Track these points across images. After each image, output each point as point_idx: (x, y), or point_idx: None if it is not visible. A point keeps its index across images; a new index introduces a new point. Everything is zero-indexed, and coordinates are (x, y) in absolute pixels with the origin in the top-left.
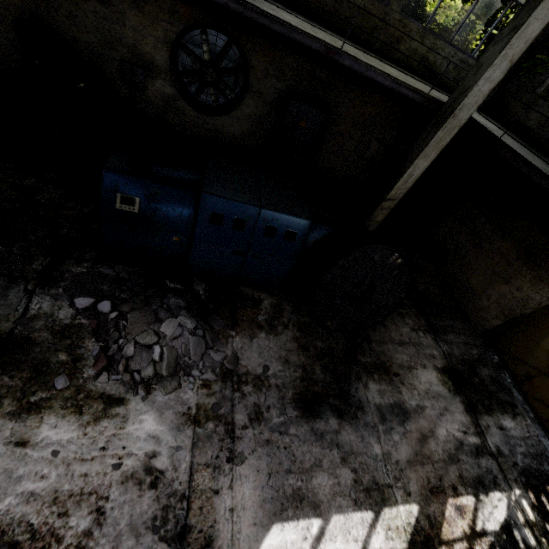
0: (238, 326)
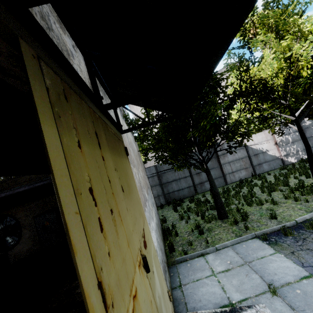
0: None
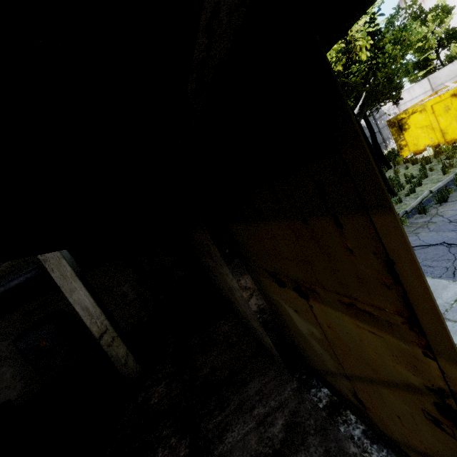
0: None
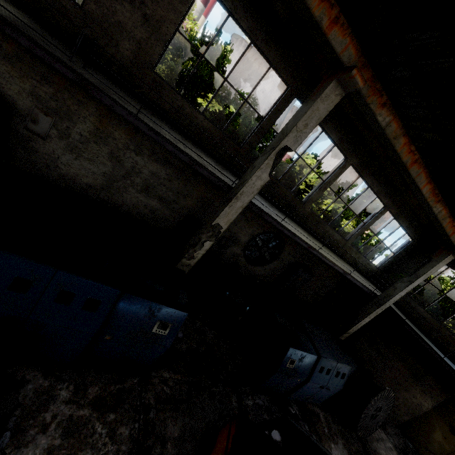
0: (322, 439)
